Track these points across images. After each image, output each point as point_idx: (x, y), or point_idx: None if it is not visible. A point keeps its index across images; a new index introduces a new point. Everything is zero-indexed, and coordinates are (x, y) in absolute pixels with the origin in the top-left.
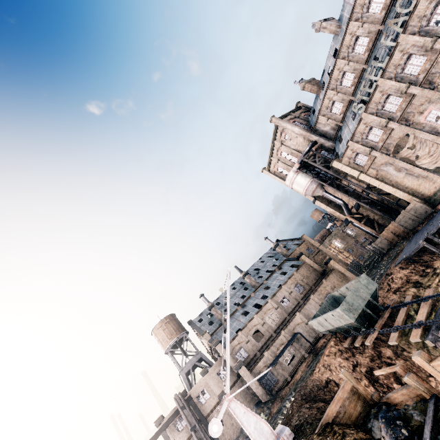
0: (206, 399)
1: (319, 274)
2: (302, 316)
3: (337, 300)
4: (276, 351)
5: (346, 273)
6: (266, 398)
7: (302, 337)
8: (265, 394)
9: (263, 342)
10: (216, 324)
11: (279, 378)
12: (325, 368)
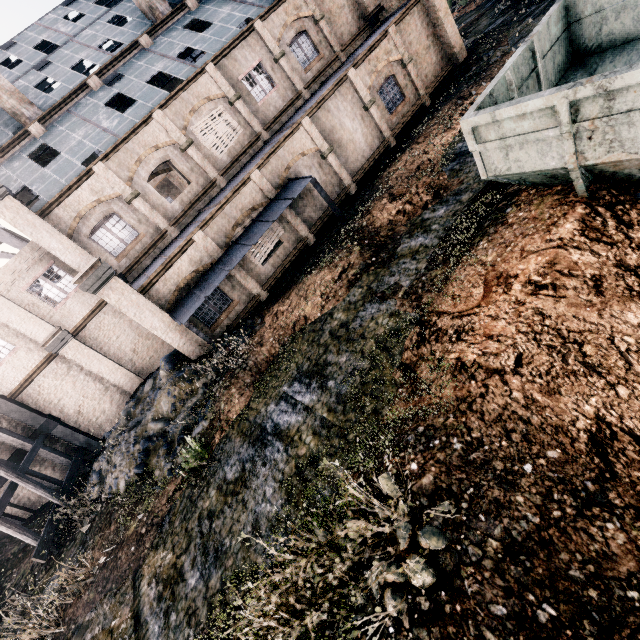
0: (2, 357)
1: (363, 19)
2: (318, 132)
3: (576, 37)
4: (231, 230)
5: (447, 24)
6: (199, 350)
7: (319, 192)
8: (195, 344)
9: (188, 201)
10: (5, 132)
11: (237, 297)
12: (556, 357)
